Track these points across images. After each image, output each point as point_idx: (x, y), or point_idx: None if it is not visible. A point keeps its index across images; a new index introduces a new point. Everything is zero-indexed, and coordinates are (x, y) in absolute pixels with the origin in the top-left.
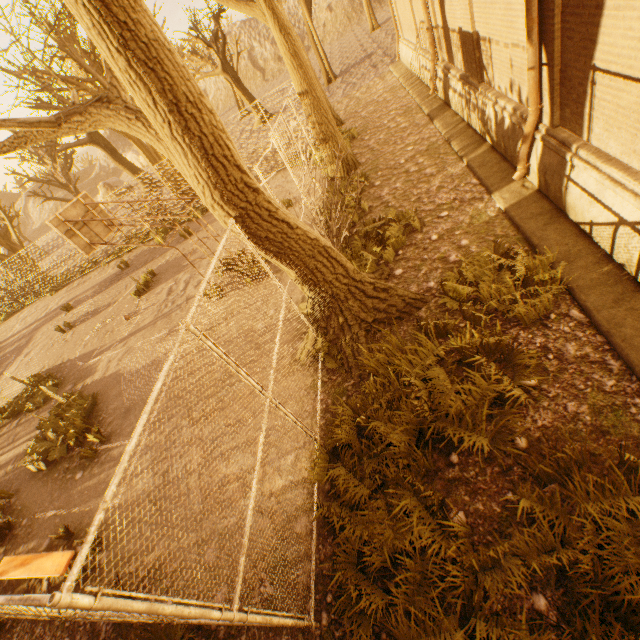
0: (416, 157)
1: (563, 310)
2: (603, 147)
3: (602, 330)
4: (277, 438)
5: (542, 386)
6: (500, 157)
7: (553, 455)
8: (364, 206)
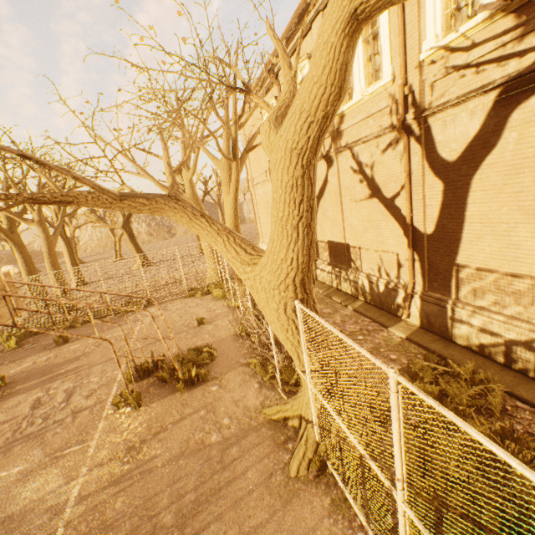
0: None
1: (511, 402)
2: (471, 302)
3: None
4: None
5: None
6: (376, 307)
7: None
8: None
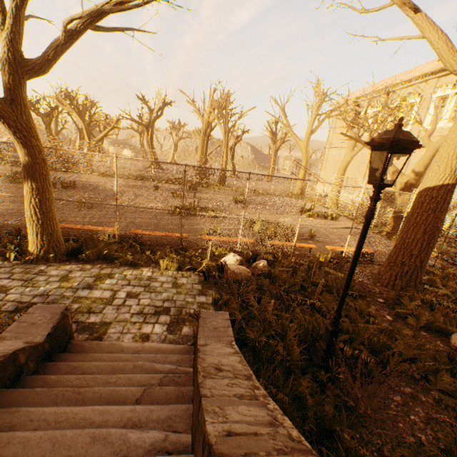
0: None
1: None
2: None
3: None
4: None
5: None
6: None
7: None
8: None
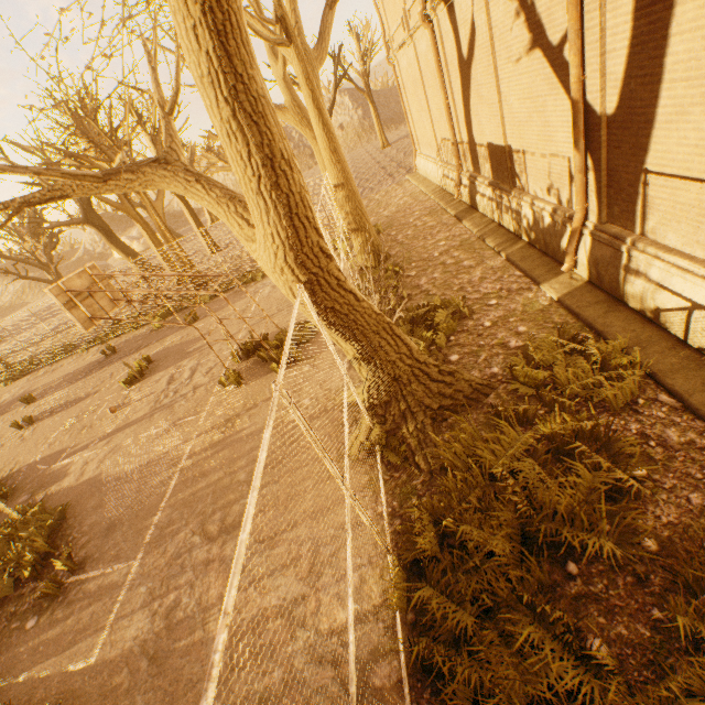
0: (450, 251)
1: (650, 395)
2: (660, 240)
3: (701, 414)
4: (331, 553)
5: (653, 476)
6: (540, 252)
7: (701, 555)
8: (403, 293)
